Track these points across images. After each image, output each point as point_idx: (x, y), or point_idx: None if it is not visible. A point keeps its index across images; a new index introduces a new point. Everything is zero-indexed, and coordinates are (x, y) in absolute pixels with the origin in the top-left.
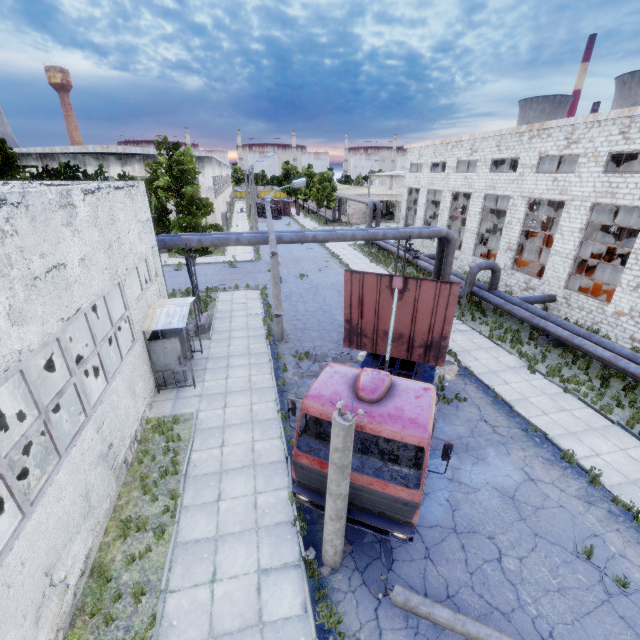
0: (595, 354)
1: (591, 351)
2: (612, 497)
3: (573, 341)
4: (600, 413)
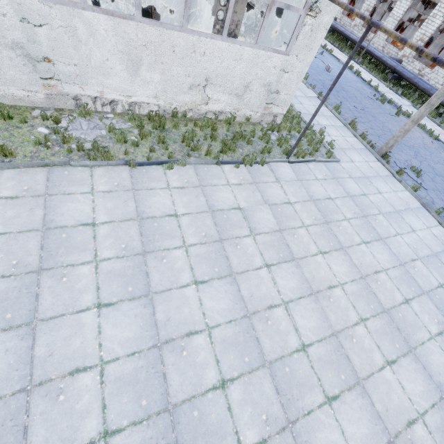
0: (340, 30)
1: (339, 29)
2: (327, 49)
3: (335, 26)
4: (333, 45)
